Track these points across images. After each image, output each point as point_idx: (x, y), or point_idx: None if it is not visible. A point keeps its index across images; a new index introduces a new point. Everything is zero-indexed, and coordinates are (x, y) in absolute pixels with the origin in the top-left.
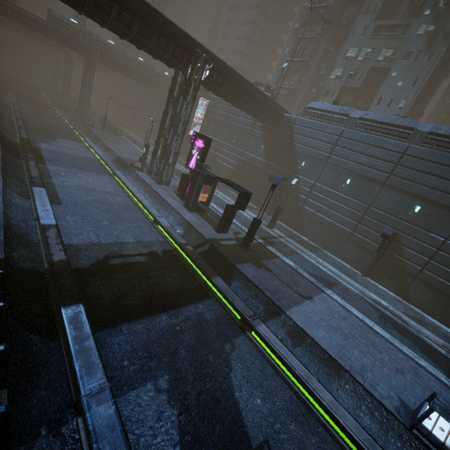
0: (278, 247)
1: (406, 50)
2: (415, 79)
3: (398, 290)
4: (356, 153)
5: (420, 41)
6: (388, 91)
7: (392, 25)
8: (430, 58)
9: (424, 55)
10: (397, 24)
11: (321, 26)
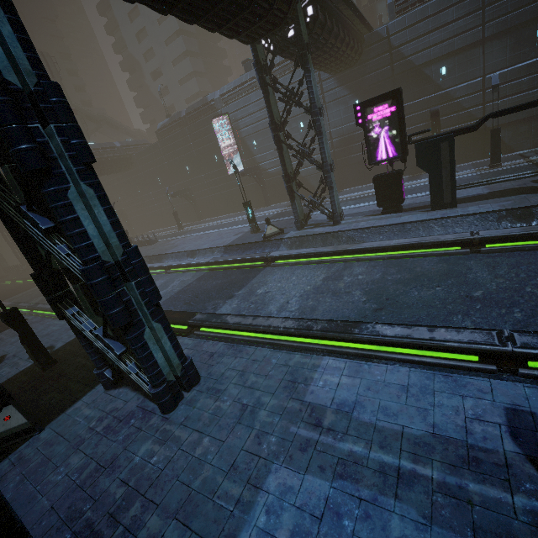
0: None
1: None
2: None
3: None
4: None
5: None
6: None
7: None
8: None
9: None
10: None
11: None
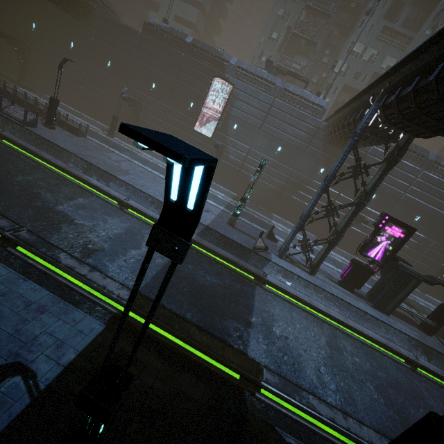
0: (418, 309)
1: None
2: None
3: (443, 298)
4: (430, 196)
5: None
6: None
7: (397, 32)
8: None
9: None
10: (402, 33)
11: (339, 3)
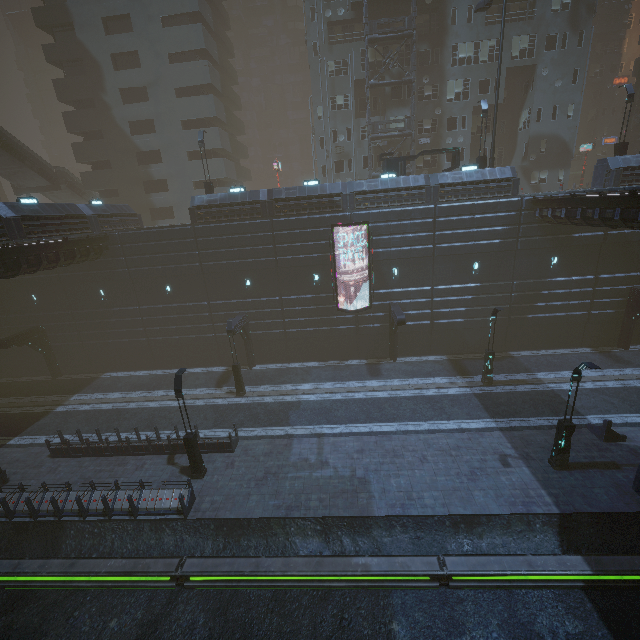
0: None
1: (546, 36)
2: (574, 74)
3: None
4: None
5: (560, 20)
6: (546, 97)
7: None
8: (581, 41)
9: (573, 39)
10: None
11: (416, 13)
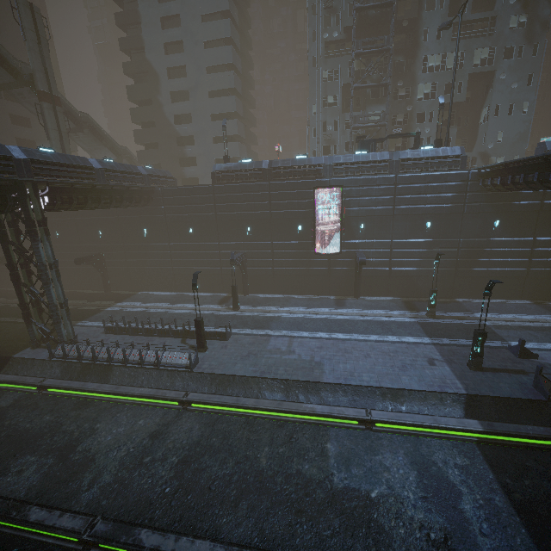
0: None
1: (504, 48)
2: (529, 78)
3: None
4: None
5: (517, 35)
6: (503, 97)
7: (473, 20)
8: (535, 51)
9: (528, 50)
10: (479, 19)
11: (393, 33)
